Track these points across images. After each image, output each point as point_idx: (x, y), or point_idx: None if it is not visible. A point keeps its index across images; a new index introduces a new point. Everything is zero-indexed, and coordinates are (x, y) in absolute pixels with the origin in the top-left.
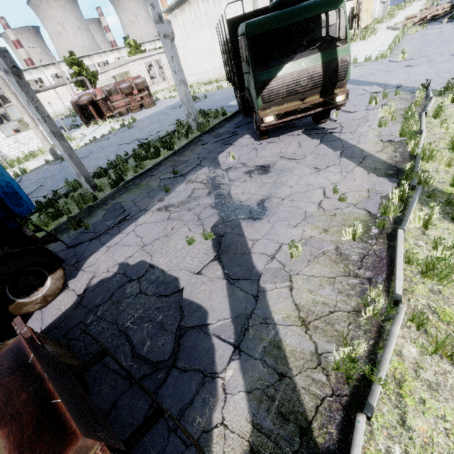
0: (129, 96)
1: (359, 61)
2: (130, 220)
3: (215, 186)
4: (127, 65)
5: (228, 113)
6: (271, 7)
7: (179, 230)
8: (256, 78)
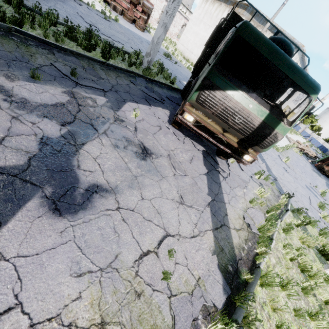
0: (132, 5)
1: None
2: None
3: (84, 122)
4: None
5: (175, 85)
6: (271, 37)
7: None
8: (210, 73)
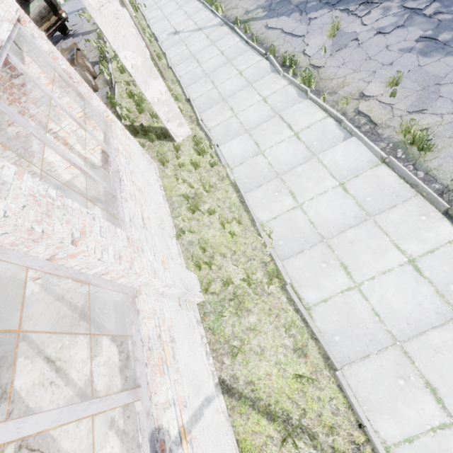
0: None
1: (62, 3)
2: None
3: None
4: None
5: None
6: None
7: None
8: None
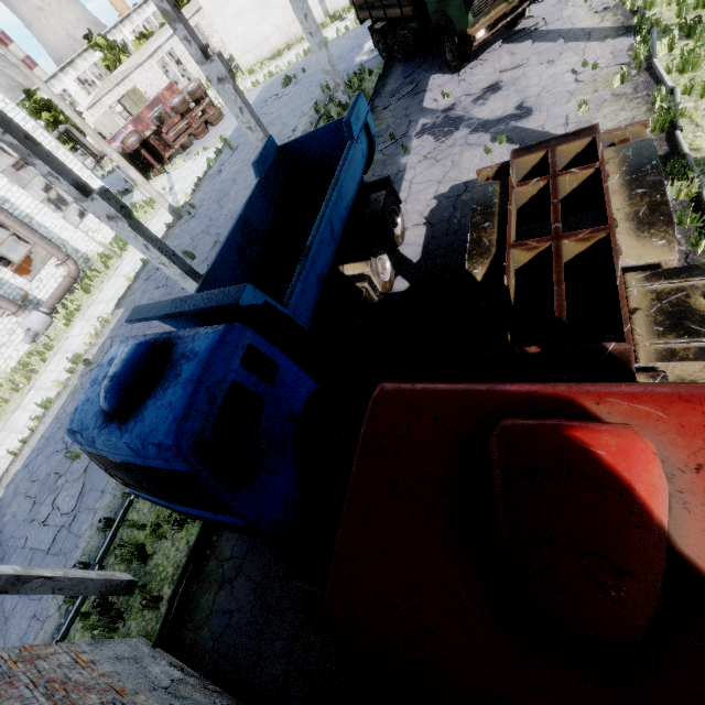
0: (187, 116)
1: None
2: (396, 183)
3: (455, 123)
4: (130, 78)
5: (373, 71)
6: None
7: (462, 157)
8: None
